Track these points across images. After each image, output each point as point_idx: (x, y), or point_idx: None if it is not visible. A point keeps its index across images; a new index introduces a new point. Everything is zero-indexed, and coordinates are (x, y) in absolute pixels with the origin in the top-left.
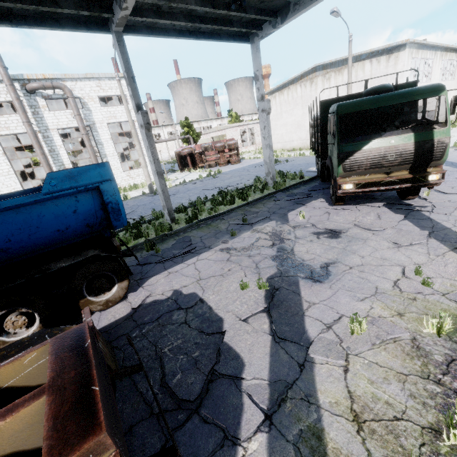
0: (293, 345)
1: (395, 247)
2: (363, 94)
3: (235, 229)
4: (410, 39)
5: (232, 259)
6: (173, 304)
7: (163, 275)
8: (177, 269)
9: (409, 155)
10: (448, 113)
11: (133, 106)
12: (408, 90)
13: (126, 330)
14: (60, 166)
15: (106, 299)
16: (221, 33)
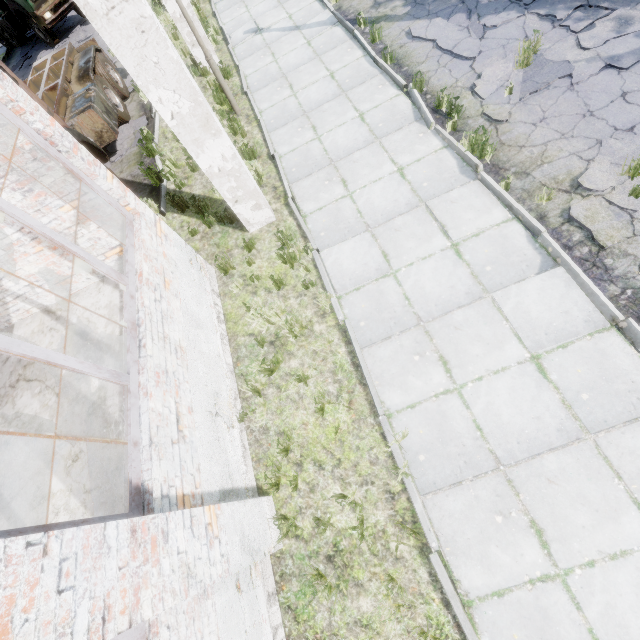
0: None
1: None
2: None
3: None
4: None
5: None
6: None
7: None
8: None
9: None
10: None
11: None
12: None
13: None
14: None
15: None
16: None
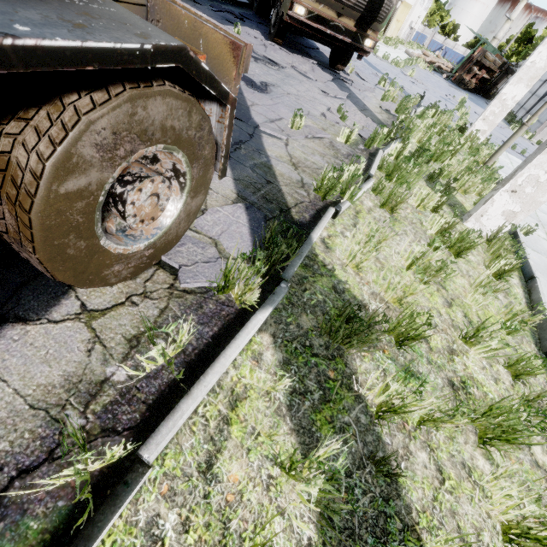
0: (241, 123)
1: (324, 95)
2: None
3: None
4: None
5: None
6: None
7: None
8: None
9: None
10: None
11: None
12: None
13: None
14: None
15: None
16: None
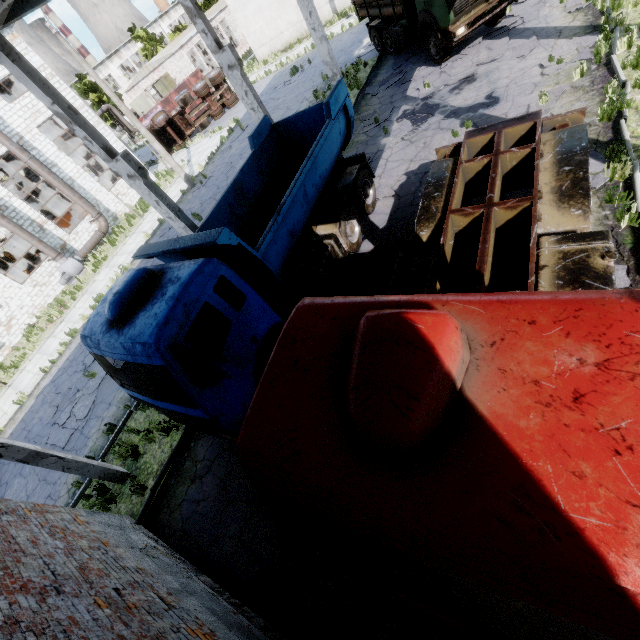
0: None
1: (522, 59)
2: None
3: (379, 131)
4: None
5: (415, 140)
6: (418, 175)
7: (377, 180)
8: (381, 172)
9: None
10: None
11: (210, 45)
12: None
13: (410, 199)
14: (30, 225)
15: (371, 202)
16: None
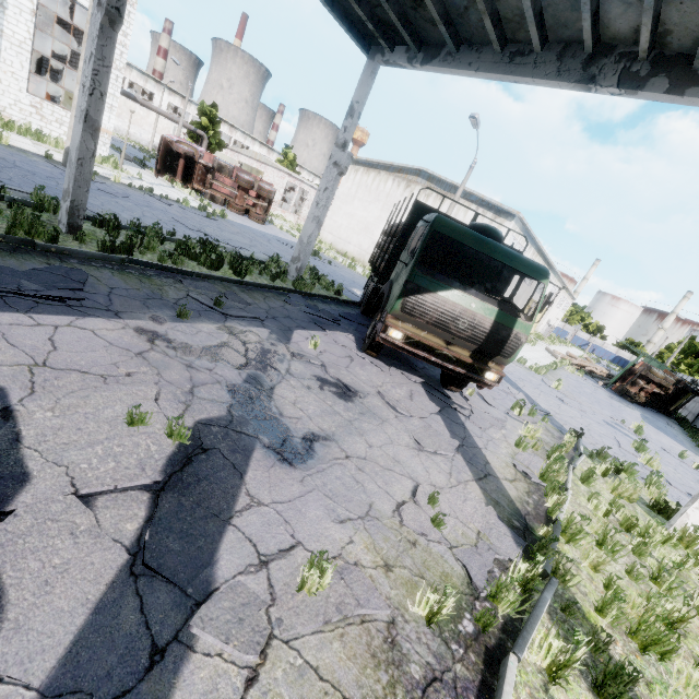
0: (167, 592)
1: (416, 448)
2: (469, 225)
3: (193, 309)
4: (521, 214)
5: (150, 356)
6: None
7: None
8: None
9: (482, 333)
10: (539, 307)
11: None
12: (517, 253)
13: None
14: None
15: None
16: (337, 1)
